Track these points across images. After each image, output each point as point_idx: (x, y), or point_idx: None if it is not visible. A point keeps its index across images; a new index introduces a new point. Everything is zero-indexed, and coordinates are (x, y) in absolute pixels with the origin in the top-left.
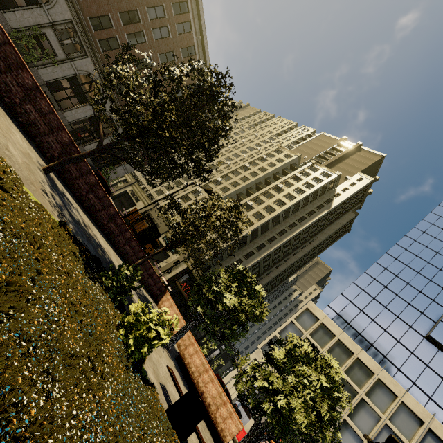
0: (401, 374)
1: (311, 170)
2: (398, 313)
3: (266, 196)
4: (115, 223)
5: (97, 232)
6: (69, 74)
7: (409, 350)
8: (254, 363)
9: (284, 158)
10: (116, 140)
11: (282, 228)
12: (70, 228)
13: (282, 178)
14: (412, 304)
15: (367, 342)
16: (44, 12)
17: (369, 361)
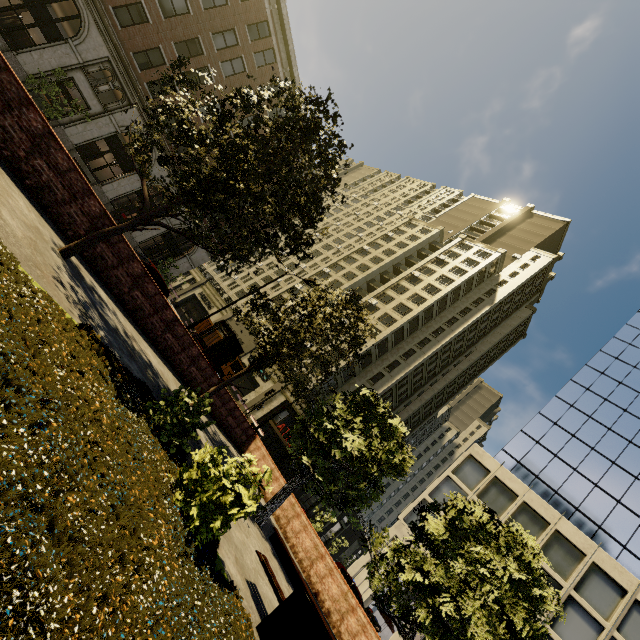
0: (628, 555)
1: (460, 249)
2: (614, 457)
3: (396, 291)
4: (174, 334)
5: (148, 348)
6: (108, 132)
7: (638, 515)
8: (396, 542)
9: (418, 234)
10: (168, 204)
11: (423, 335)
12: (101, 336)
13: (418, 263)
14: (636, 443)
15: (570, 505)
16: (71, 50)
17: (576, 535)
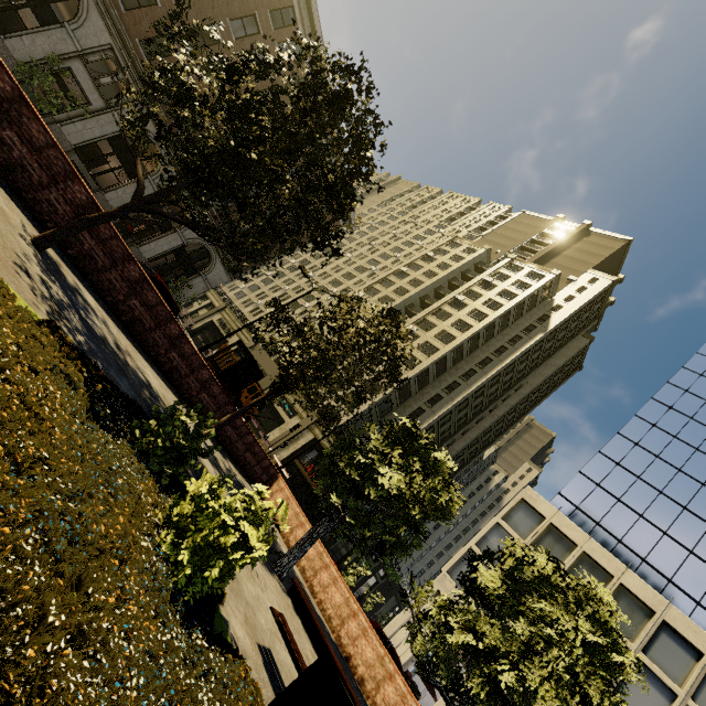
0: (703, 612)
1: (509, 270)
2: (685, 501)
3: (438, 317)
4: (180, 353)
5: (147, 367)
6: (111, 131)
7: None
8: (443, 597)
9: (463, 254)
10: (167, 188)
11: (469, 366)
12: (78, 340)
13: (463, 285)
14: None
15: (635, 556)
16: (68, 35)
17: (644, 590)
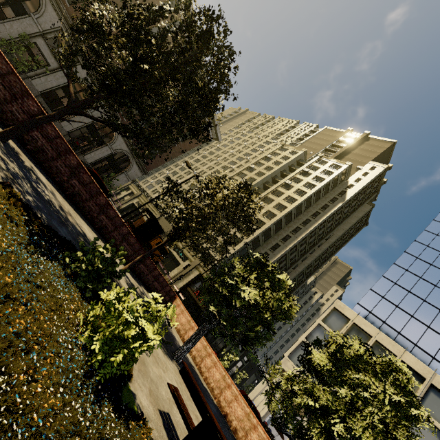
0: None
1: (319, 164)
2: None
3: (275, 195)
4: (107, 216)
5: (84, 224)
6: (63, 82)
7: None
8: (289, 372)
9: (289, 155)
10: (90, 98)
11: (296, 225)
12: (27, 199)
13: (290, 174)
14: None
15: (410, 342)
16: (33, 22)
17: (417, 364)
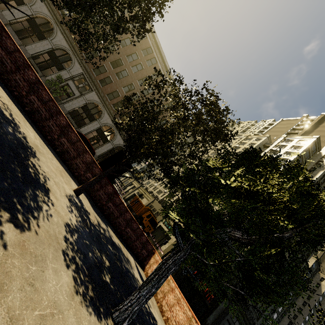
0: None
1: (285, 142)
2: None
3: None
4: (68, 139)
5: (34, 134)
6: (82, 104)
7: None
8: None
9: (254, 141)
10: None
11: None
12: None
13: None
14: None
15: None
16: (67, 72)
17: None
